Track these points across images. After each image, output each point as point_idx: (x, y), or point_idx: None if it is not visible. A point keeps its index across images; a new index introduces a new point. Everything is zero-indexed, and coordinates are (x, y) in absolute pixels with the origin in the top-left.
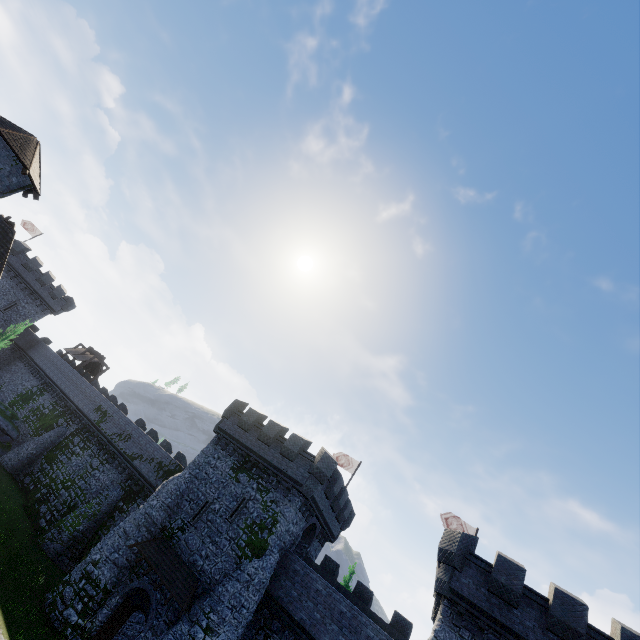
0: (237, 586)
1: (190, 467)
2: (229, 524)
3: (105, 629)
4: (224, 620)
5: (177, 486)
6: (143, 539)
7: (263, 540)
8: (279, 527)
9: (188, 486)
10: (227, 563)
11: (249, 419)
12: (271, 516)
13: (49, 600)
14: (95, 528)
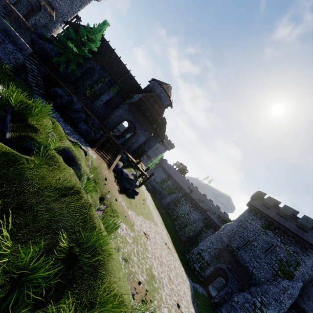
0: (276, 289)
1: (236, 220)
2: (265, 255)
3: (208, 278)
4: (270, 303)
5: (231, 228)
6: (219, 247)
7: (290, 271)
8: (301, 268)
9: (237, 229)
10: (267, 275)
11: (269, 202)
12: (294, 260)
13: (187, 257)
14: (195, 235)
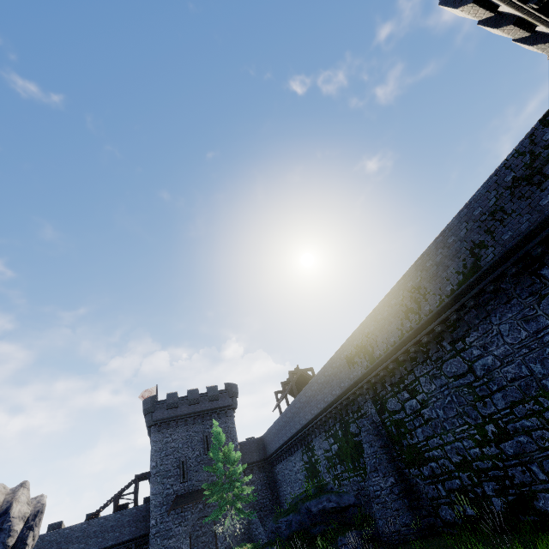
0: None
1: None
2: None
3: None
4: None
5: None
6: None
7: None
8: None
9: None
10: None
11: None
12: None
13: None
14: None
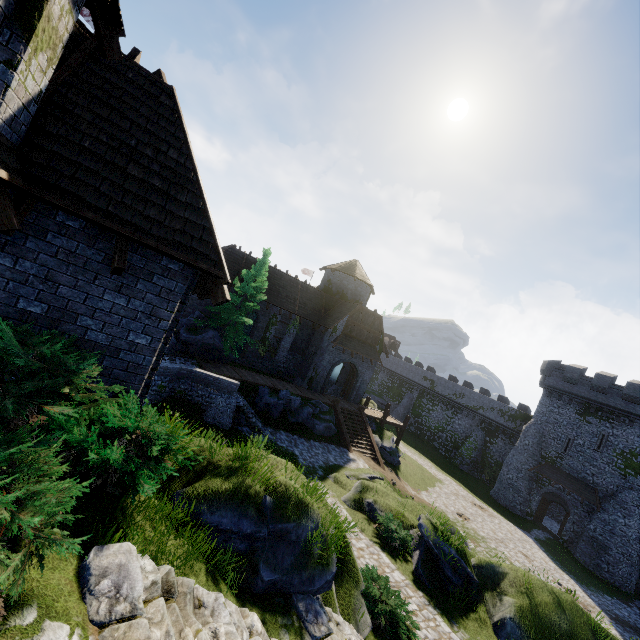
0: (633, 493)
1: (537, 415)
2: (599, 453)
3: (538, 512)
4: (634, 513)
5: (536, 430)
6: (533, 464)
7: (639, 463)
8: None
9: (544, 429)
10: (614, 479)
11: (573, 375)
12: (638, 447)
13: (495, 498)
14: (480, 454)
